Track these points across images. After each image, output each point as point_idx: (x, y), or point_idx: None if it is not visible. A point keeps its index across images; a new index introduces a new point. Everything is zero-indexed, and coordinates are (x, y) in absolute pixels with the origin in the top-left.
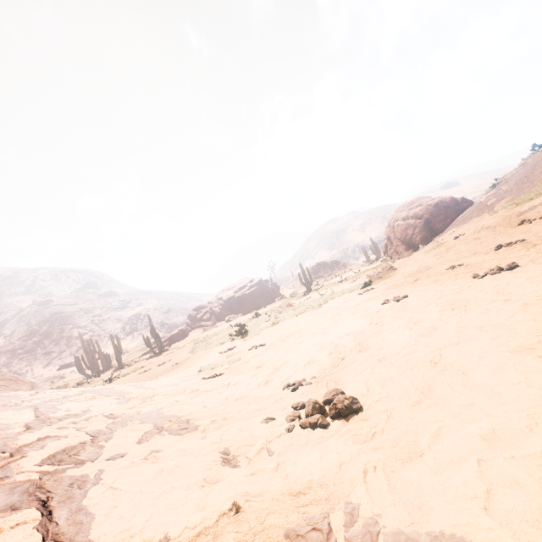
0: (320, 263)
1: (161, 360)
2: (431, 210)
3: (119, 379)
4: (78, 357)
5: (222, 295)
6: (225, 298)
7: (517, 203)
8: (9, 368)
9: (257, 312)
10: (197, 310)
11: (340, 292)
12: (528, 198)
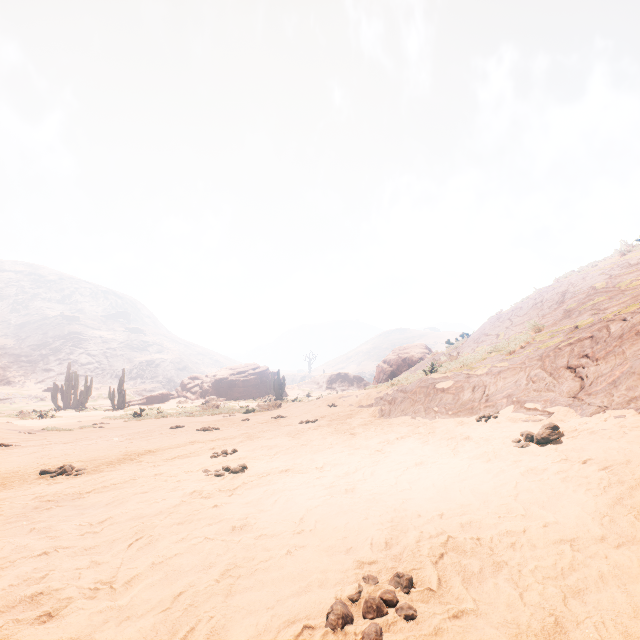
0: (341, 374)
1: (95, 415)
2: (399, 363)
3: (47, 419)
4: (57, 386)
5: (218, 373)
6: (218, 377)
7: (365, 388)
8: (5, 372)
9: (229, 402)
10: (193, 379)
11: (236, 410)
12: (369, 387)
